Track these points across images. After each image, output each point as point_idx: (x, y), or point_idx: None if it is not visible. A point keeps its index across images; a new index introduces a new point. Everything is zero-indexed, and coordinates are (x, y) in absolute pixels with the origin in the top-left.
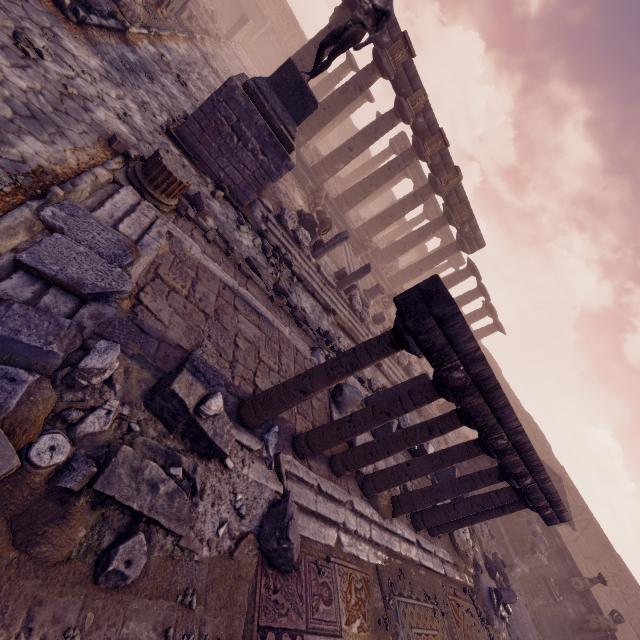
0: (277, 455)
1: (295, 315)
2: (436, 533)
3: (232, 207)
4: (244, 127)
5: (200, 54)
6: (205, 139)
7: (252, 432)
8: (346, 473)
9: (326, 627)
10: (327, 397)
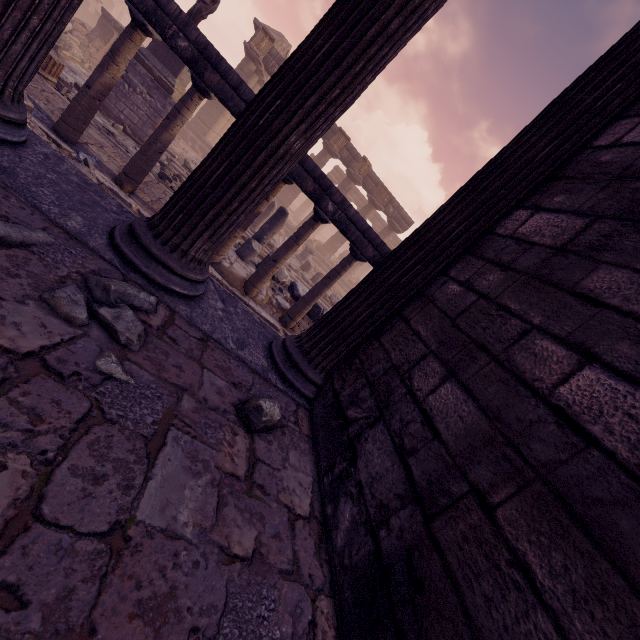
0: (85, 158)
1: None
2: None
3: (134, 141)
4: (132, 77)
5: None
6: None
7: (65, 142)
8: None
9: None
10: None
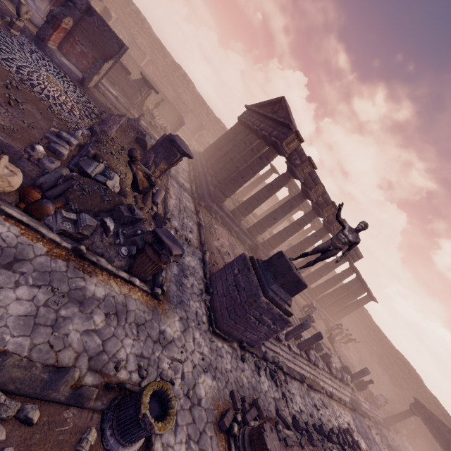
0: None
1: (312, 442)
2: None
3: (249, 353)
4: (264, 316)
5: (175, 182)
6: (236, 326)
7: None
8: None
9: None
10: None
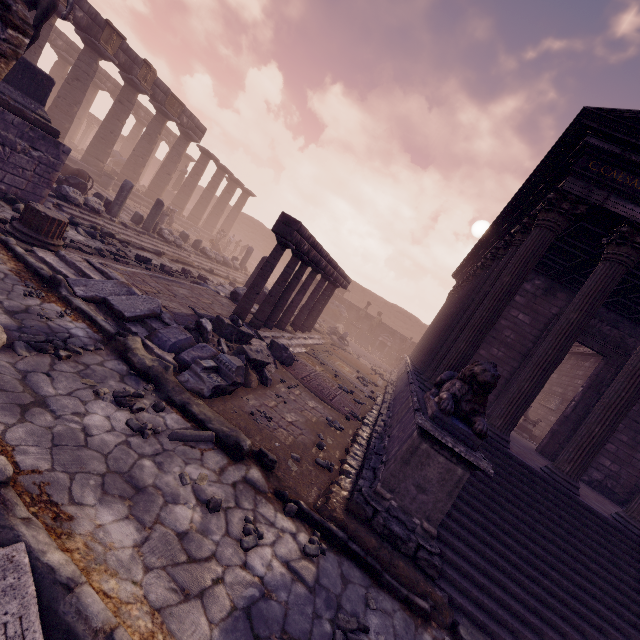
0: (256, 331)
1: (166, 270)
2: (311, 329)
3: None
4: (2, 131)
5: None
6: None
7: None
8: (274, 324)
9: (312, 371)
10: (232, 302)
